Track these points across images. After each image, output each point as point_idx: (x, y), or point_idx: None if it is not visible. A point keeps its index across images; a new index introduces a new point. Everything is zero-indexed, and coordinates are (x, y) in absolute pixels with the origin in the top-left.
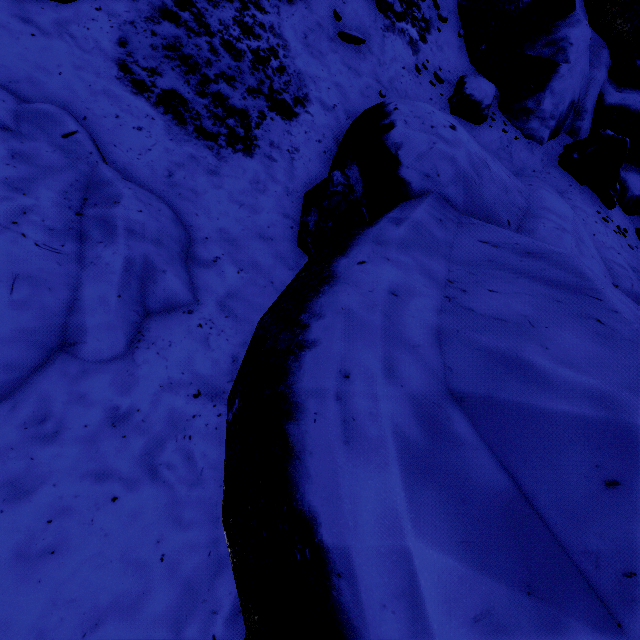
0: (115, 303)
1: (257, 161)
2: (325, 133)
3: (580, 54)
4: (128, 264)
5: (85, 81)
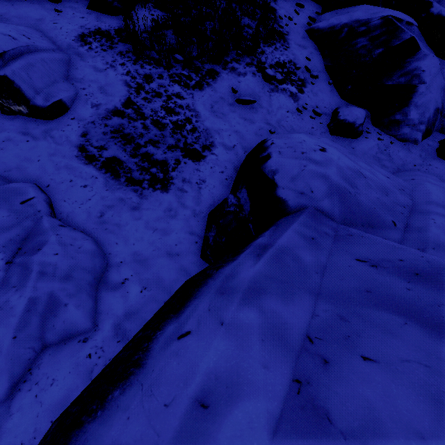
0: (8, 345)
1: (171, 194)
2: (227, 165)
3: (433, 76)
4: (31, 304)
5: (54, 162)
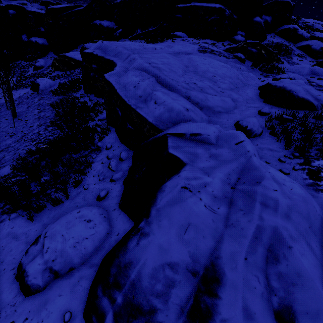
0: None
1: None
2: None
3: None
4: None
5: None
